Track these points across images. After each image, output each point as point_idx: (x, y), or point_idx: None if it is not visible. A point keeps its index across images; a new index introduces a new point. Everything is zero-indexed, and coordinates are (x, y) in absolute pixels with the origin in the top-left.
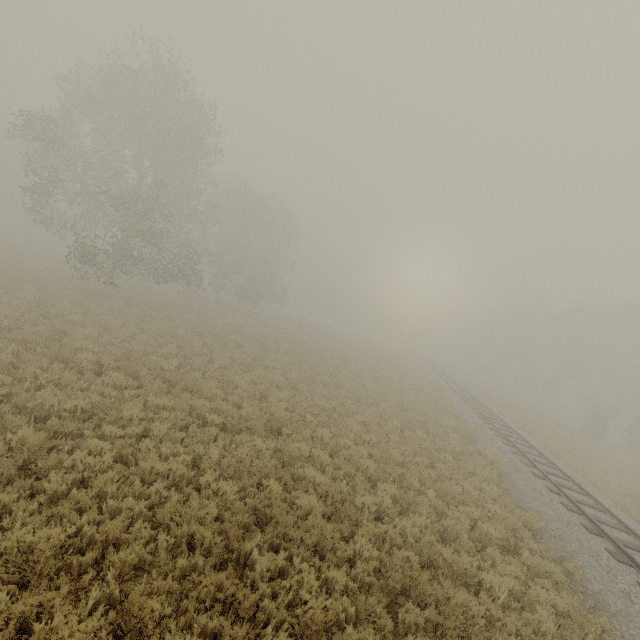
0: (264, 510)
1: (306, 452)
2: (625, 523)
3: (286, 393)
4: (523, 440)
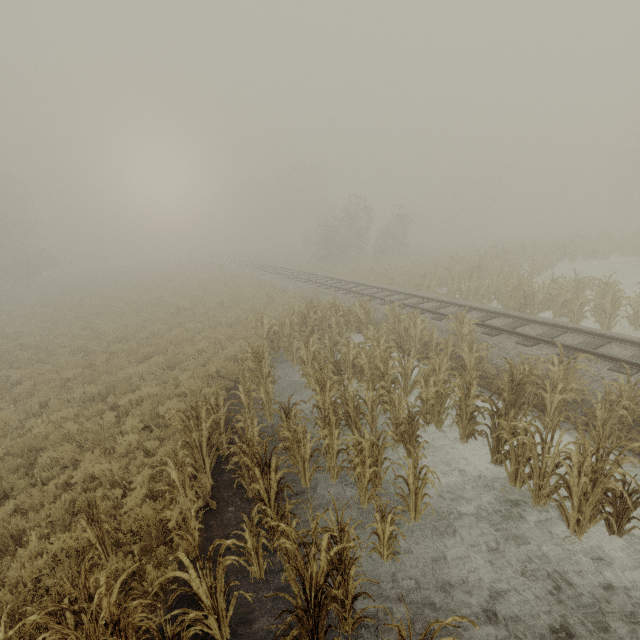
0: (178, 313)
1: (177, 302)
2: (295, 270)
3: (145, 298)
4: (267, 265)
